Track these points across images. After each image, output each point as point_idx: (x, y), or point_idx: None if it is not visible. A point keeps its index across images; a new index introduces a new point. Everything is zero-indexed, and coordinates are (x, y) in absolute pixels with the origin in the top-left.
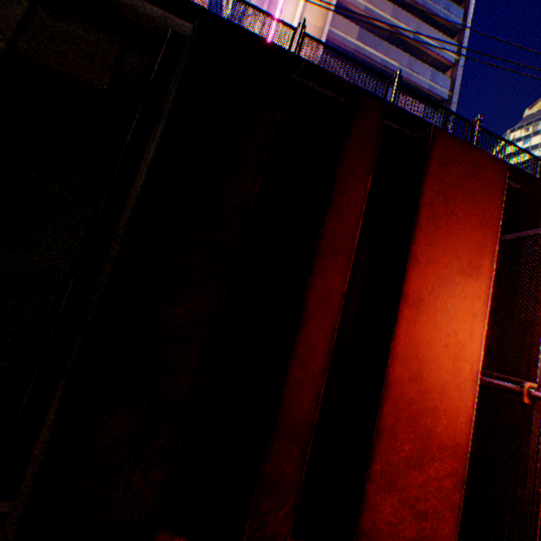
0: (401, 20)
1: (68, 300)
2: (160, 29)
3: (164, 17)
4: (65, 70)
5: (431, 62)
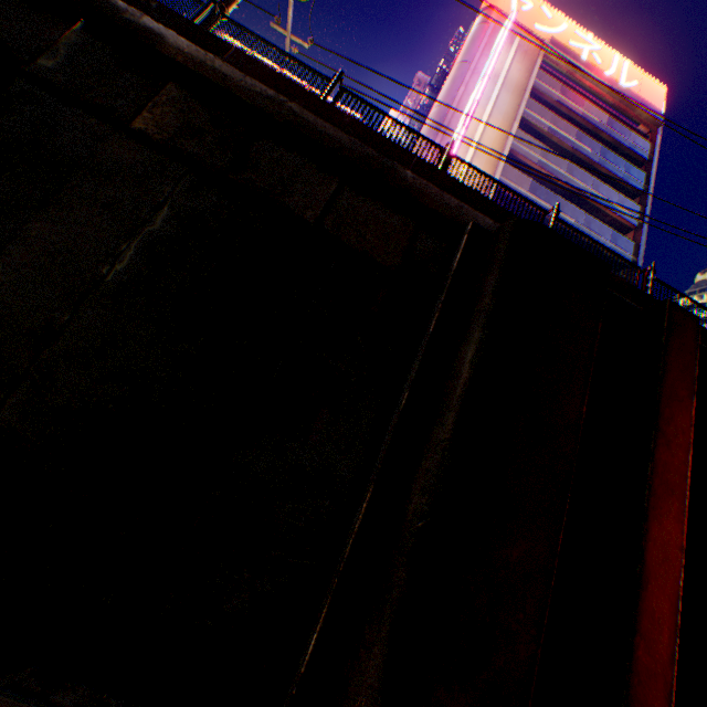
0: (576, 177)
1: (364, 513)
2: (455, 217)
3: (459, 206)
4: (362, 248)
5: (609, 221)
